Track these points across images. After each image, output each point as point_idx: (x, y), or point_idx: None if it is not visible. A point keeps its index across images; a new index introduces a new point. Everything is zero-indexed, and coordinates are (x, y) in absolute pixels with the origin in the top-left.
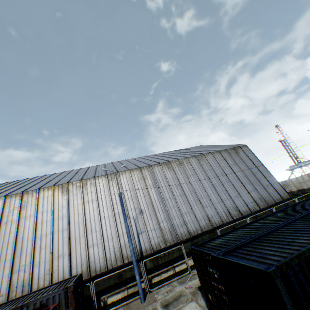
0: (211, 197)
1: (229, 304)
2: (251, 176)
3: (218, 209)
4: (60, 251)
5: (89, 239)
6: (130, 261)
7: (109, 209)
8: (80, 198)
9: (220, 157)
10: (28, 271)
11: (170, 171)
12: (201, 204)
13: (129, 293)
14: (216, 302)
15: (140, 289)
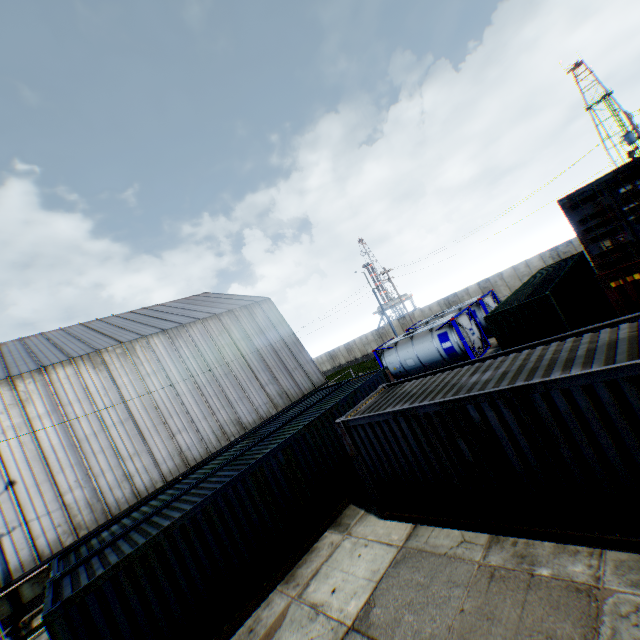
0: (192, 411)
1: None
2: (272, 356)
3: (203, 431)
4: None
5: None
6: None
7: None
8: None
9: (218, 327)
10: None
11: (99, 374)
12: (168, 430)
13: None
14: None
15: None
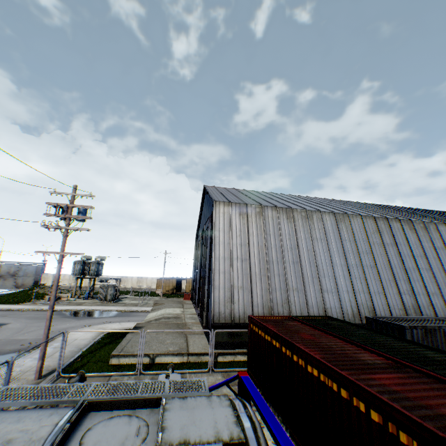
0: None
1: None
2: None
3: None
4: (431, 289)
5: None
6: None
7: None
8: (428, 242)
9: None
10: (411, 297)
11: None
12: None
13: None
14: None
15: None
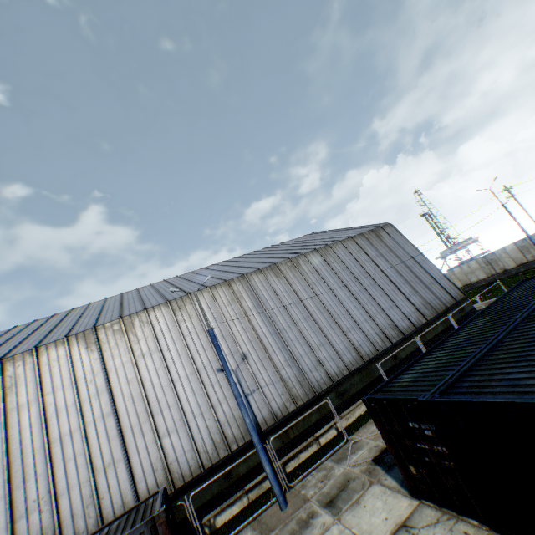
0: (354, 314)
1: (457, 472)
2: (406, 271)
3: (367, 331)
4: (107, 456)
5: (159, 422)
6: (242, 446)
7: (185, 364)
8: (125, 353)
9: (355, 247)
10: (47, 509)
11: (280, 281)
12: (340, 328)
13: (251, 499)
14: (428, 474)
15: (277, 488)
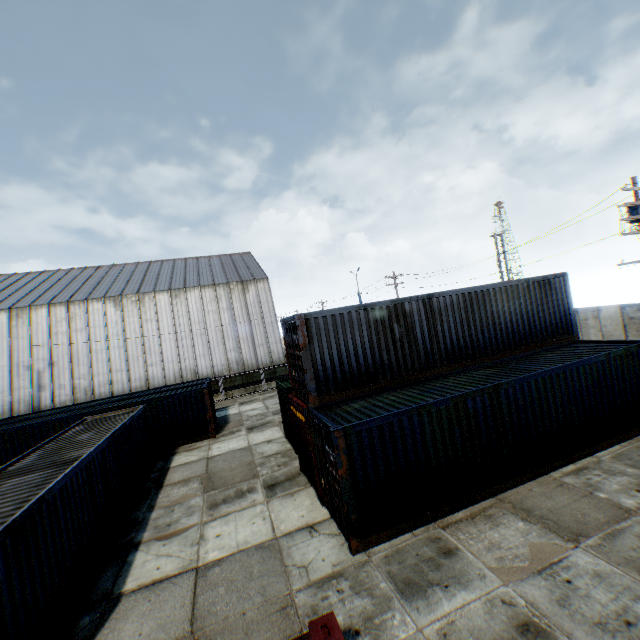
0: (165, 354)
1: None
2: (246, 329)
3: (168, 370)
4: None
5: None
6: None
7: (6, 358)
8: None
9: (211, 295)
10: None
11: (116, 312)
12: (145, 362)
13: None
14: None
15: None
